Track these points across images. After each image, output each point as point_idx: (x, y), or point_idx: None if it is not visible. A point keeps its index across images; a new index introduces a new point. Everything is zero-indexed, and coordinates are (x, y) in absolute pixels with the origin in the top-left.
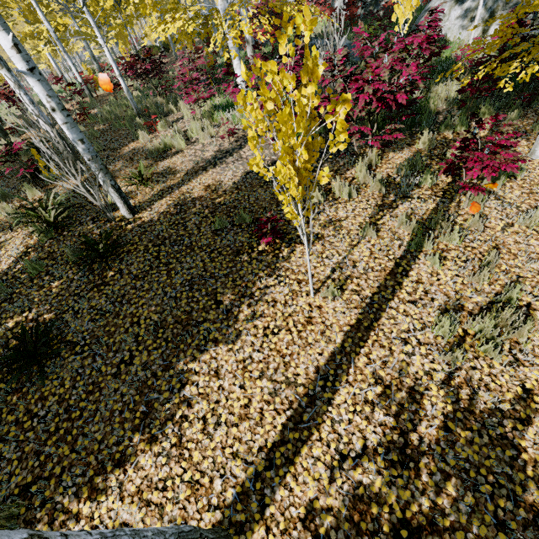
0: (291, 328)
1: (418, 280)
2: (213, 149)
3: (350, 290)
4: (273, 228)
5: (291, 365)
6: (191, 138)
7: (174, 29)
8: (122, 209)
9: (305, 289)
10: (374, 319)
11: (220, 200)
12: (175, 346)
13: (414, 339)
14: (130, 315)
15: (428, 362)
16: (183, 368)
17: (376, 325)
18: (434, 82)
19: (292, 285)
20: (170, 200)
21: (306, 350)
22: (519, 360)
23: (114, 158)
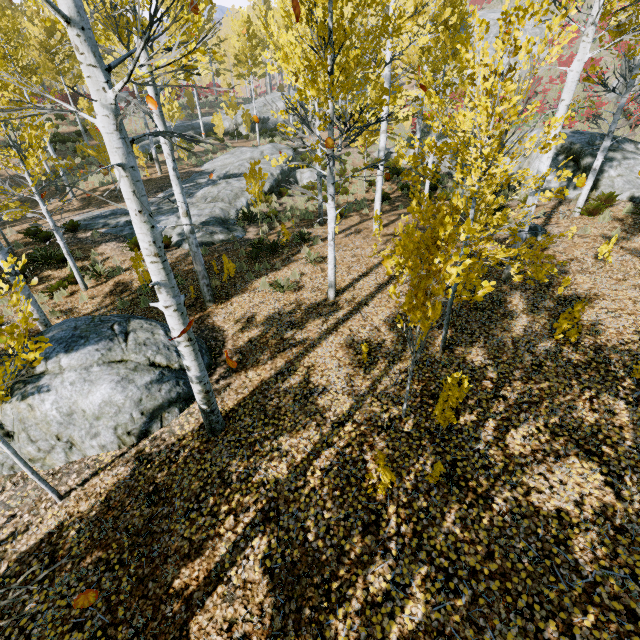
0: None
1: None
2: None
3: None
4: None
5: None
6: None
7: None
8: None
9: None
10: None
11: None
12: None
13: None
14: None
15: None
16: None
17: None
18: None
19: None
20: None
21: None
22: None
23: None
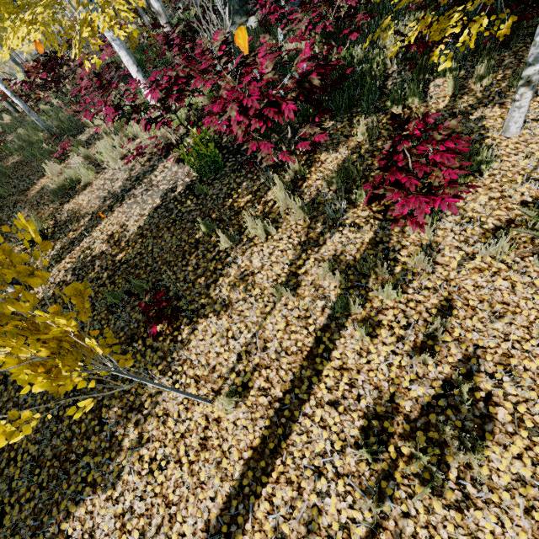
0: (182, 458)
1: (342, 366)
2: (123, 176)
3: (257, 389)
4: (160, 310)
5: (177, 519)
6: (102, 162)
7: (18, 41)
8: (9, 290)
9: (203, 391)
10: (282, 436)
11: (121, 257)
12: (49, 496)
13: (331, 468)
14: (8, 447)
15: (345, 508)
16: (54, 530)
17: (284, 446)
18: (381, 32)
19: (189, 386)
20: (69, 261)
21: (196, 494)
22: (469, 498)
23: (21, 205)
